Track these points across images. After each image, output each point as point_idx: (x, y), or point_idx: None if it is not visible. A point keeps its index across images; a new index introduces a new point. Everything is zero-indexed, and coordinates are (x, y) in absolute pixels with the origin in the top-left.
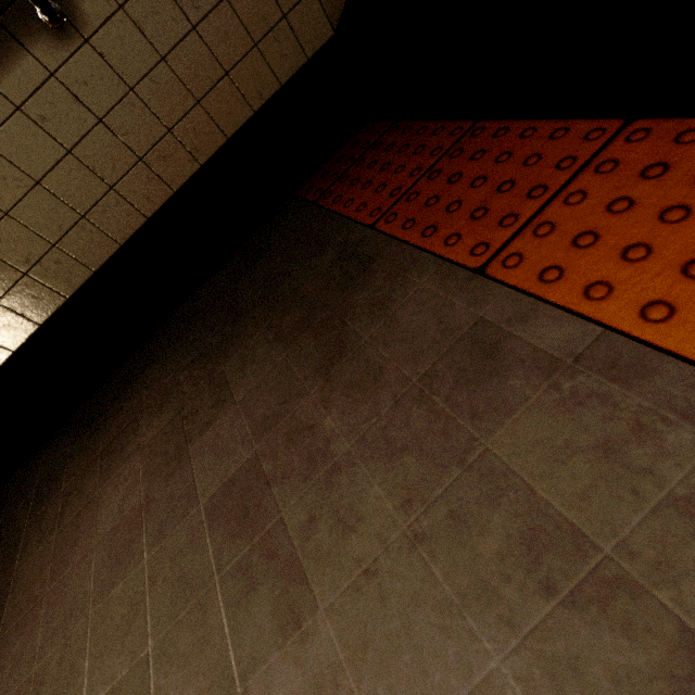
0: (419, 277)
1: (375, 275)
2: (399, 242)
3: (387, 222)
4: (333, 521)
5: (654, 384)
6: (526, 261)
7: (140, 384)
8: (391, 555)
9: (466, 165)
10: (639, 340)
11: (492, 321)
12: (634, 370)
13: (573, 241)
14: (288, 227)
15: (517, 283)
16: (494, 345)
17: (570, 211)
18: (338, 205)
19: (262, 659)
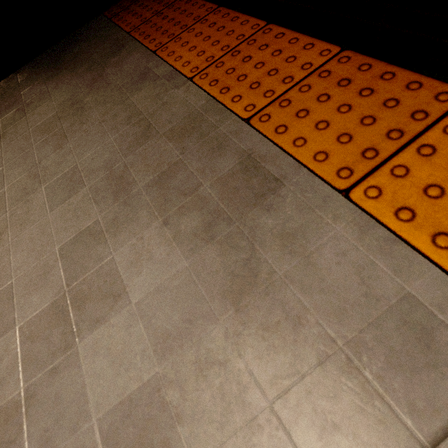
0: (136, 53)
1: (122, 52)
2: (135, 40)
3: (135, 32)
4: (79, 123)
5: (174, 81)
6: (168, 49)
7: (0, 97)
8: (94, 127)
9: (171, 13)
10: (178, 71)
11: (149, 67)
12: (173, 78)
13: (182, 44)
14: (94, 29)
15: (161, 56)
16: (146, 74)
17: (187, 35)
18: (119, 22)
19: (47, 156)
